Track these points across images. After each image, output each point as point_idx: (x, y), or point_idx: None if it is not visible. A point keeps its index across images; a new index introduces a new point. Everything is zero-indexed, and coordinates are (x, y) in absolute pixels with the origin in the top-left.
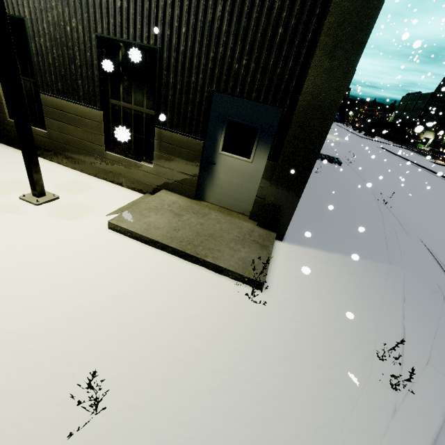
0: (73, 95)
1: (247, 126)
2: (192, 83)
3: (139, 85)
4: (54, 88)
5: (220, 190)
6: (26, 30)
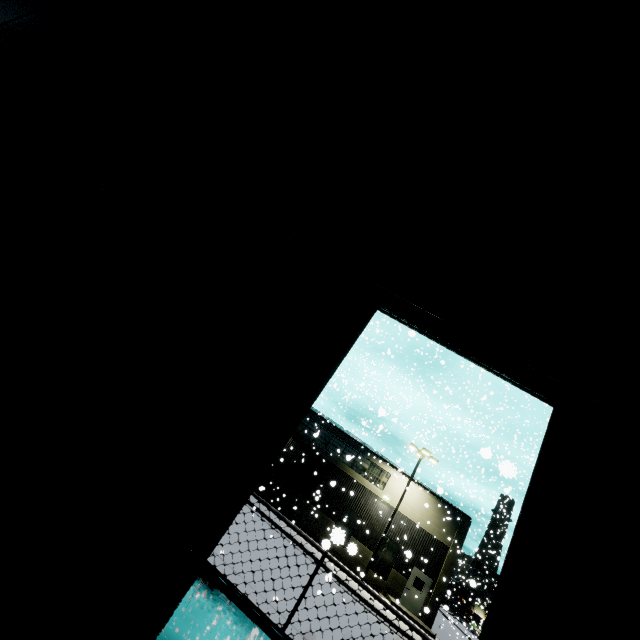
0: (366, 543)
1: (422, 580)
2: (409, 560)
3: (390, 551)
4: (359, 537)
5: (408, 601)
6: (357, 517)
